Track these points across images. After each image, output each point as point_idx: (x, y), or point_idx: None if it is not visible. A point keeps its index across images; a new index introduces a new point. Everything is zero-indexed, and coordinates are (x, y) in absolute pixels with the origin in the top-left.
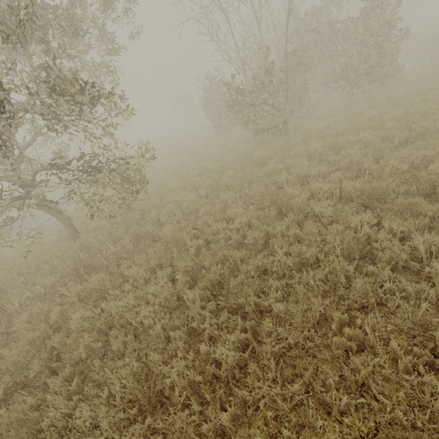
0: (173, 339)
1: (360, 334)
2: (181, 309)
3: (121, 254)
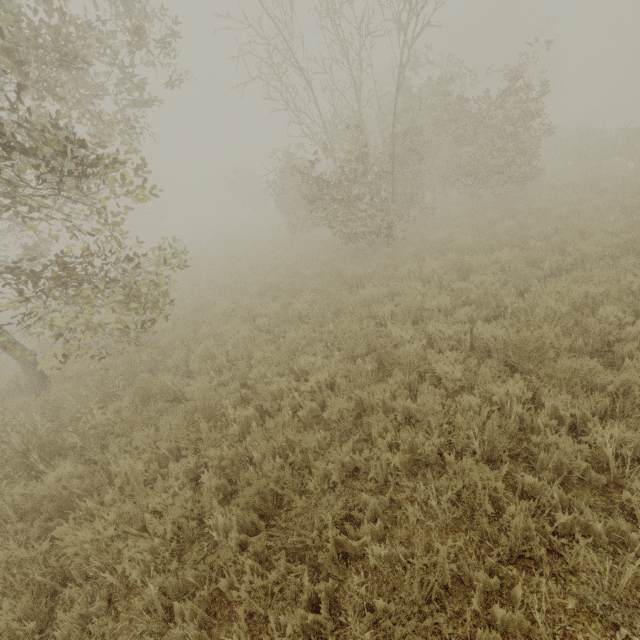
0: (180, 616)
1: (523, 622)
2: (204, 542)
3: (111, 429)
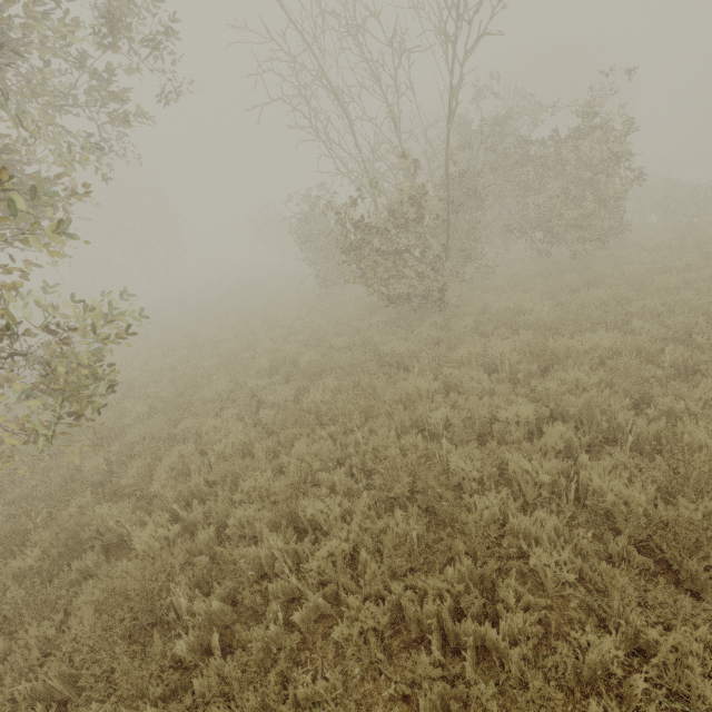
0: None
1: None
2: None
3: None
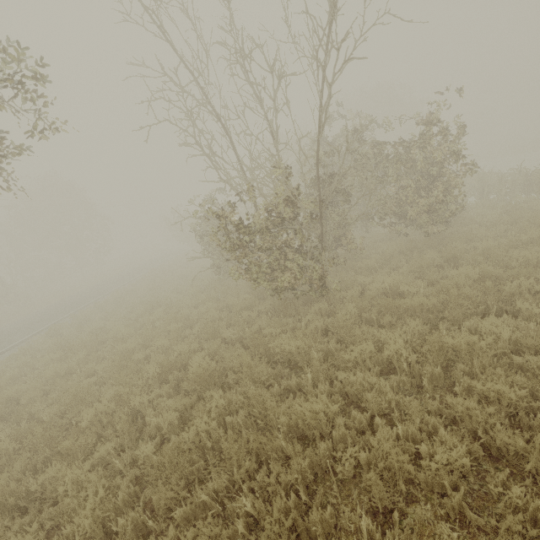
0: None
1: None
2: None
3: None
